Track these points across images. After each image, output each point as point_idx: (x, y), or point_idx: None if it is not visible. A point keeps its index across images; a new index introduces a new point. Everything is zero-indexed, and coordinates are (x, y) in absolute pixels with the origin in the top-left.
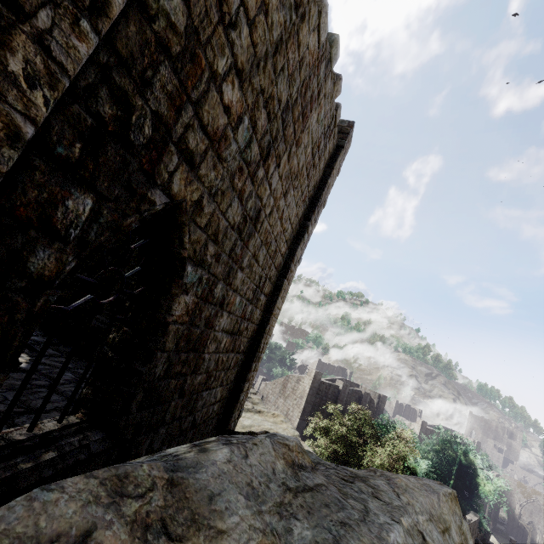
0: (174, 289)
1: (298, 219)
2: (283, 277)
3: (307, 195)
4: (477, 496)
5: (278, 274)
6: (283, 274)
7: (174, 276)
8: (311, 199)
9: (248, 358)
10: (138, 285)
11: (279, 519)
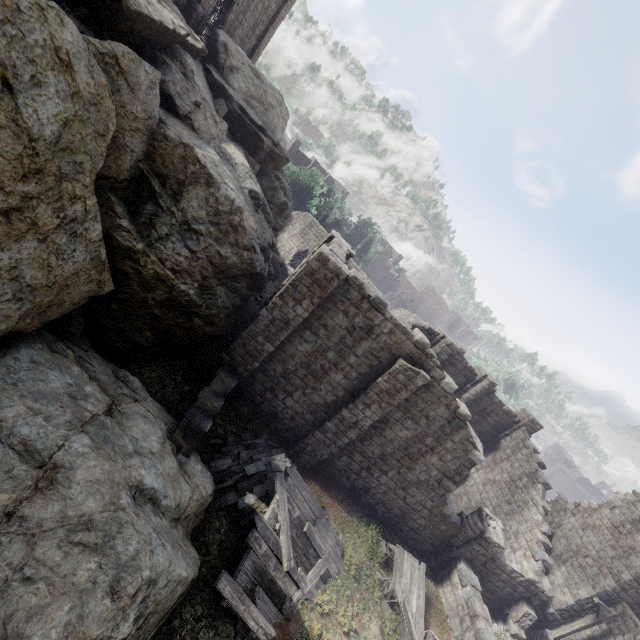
0: (230, 11)
1: None
2: (271, 24)
3: None
4: (364, 252)
5: (268, 22)
6: (271, 23)
7: (231, 7)
8: None
9: None
10: (221, 5)
11: (245, 58)
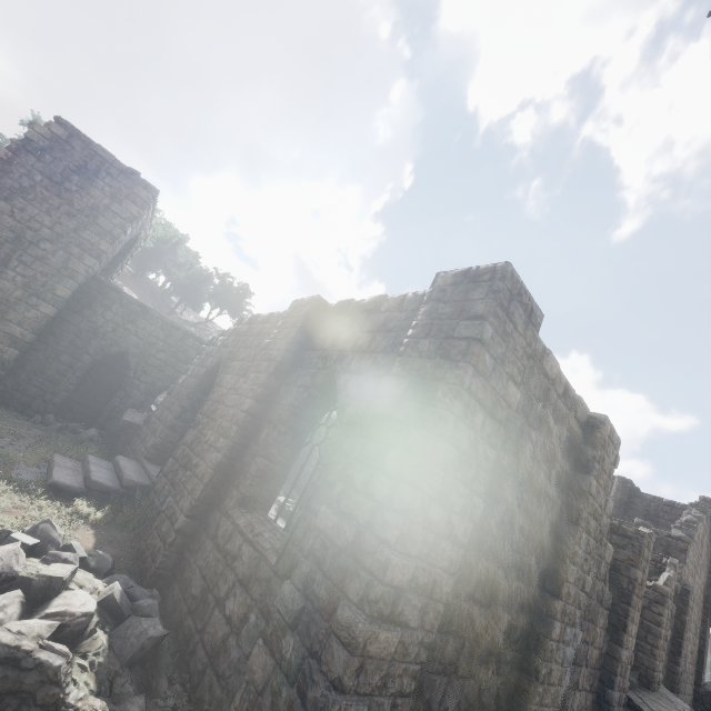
0: None
1: (705, 576)
2: (706, 615)
3: (707, 561)
4: None
5: (701, 613)
6: (705, 613)
7: None
8: (710, 559)
9: (697, 670)
10: None
11: None
